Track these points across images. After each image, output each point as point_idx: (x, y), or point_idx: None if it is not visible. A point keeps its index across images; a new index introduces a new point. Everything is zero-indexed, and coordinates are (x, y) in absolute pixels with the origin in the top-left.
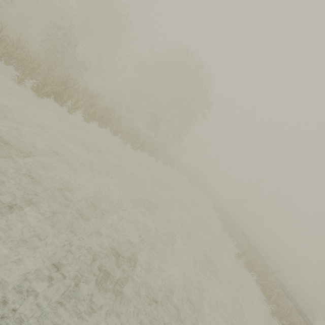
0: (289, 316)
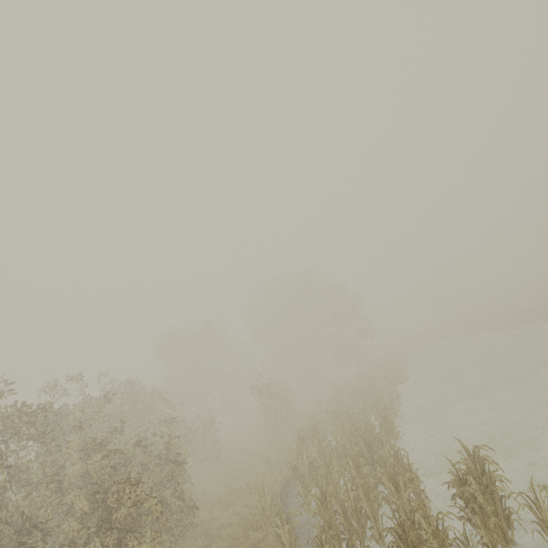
0: None
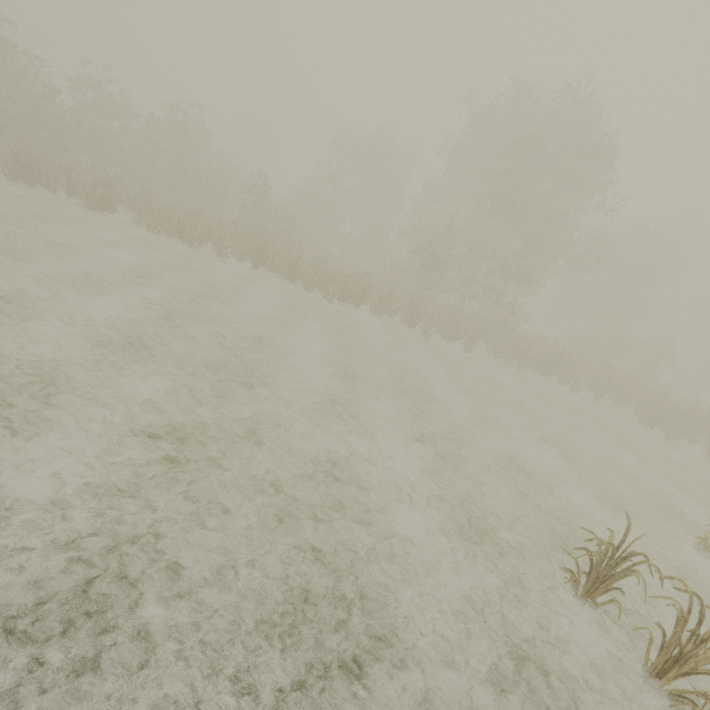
0: None
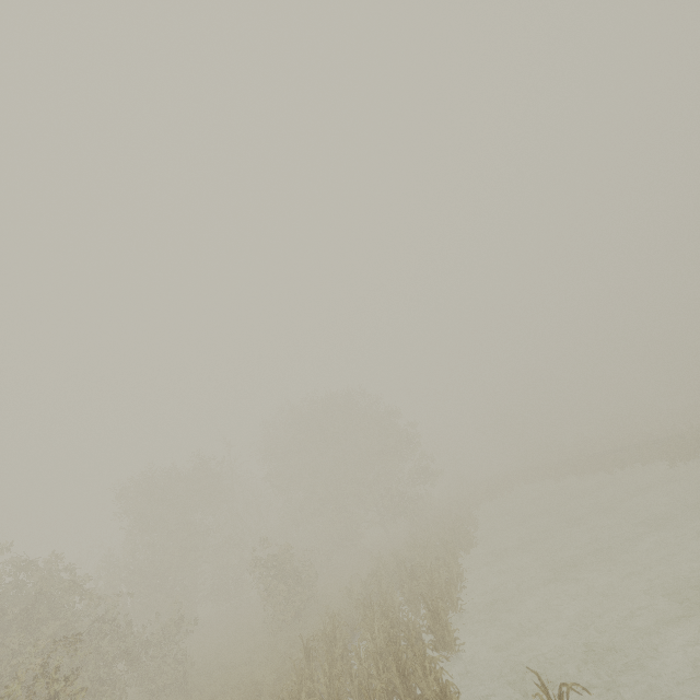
0: None
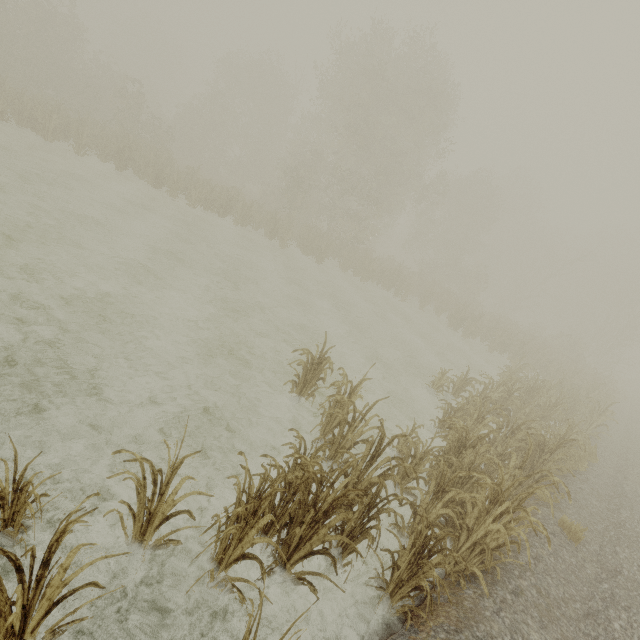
0: None
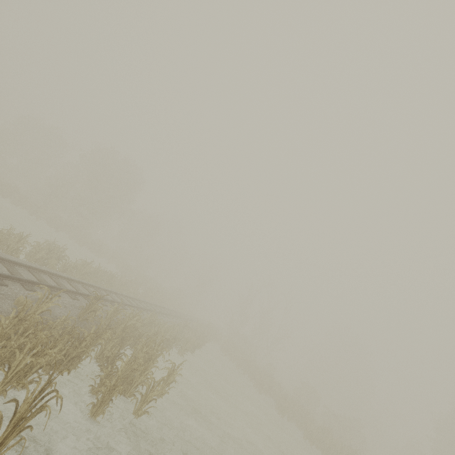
0: (9, 235)
